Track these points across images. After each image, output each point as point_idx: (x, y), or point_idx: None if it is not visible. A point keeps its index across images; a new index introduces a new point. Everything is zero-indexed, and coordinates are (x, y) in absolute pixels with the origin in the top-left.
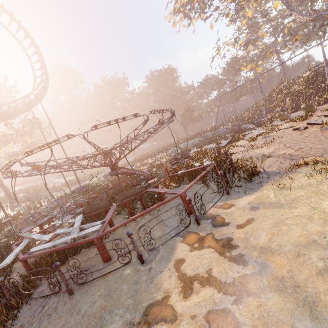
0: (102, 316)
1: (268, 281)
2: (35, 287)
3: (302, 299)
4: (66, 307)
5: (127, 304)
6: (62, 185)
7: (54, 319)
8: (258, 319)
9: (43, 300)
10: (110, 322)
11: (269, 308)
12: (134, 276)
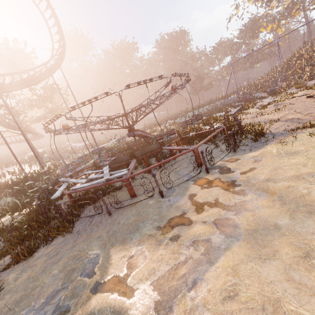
0: (137, 224)
1: (262, 203)
2: (80, 212)
3: (285, 210)
4: (108, 221)
5: (154, 218)
6: (79, 148)
7: (101, 227)
8: (251, 221)
9: (89, 219)
10: (144, 227)
11: (260, 216)
12: (156, 204)
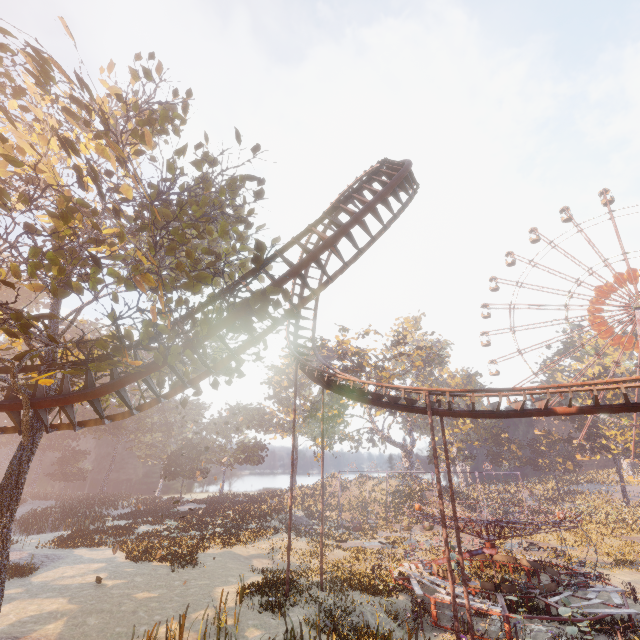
0: None
1: None
2: None
3: None
4: None
5: None
6: None
7: None
8: None
9: None
10: None
11: None
12: None
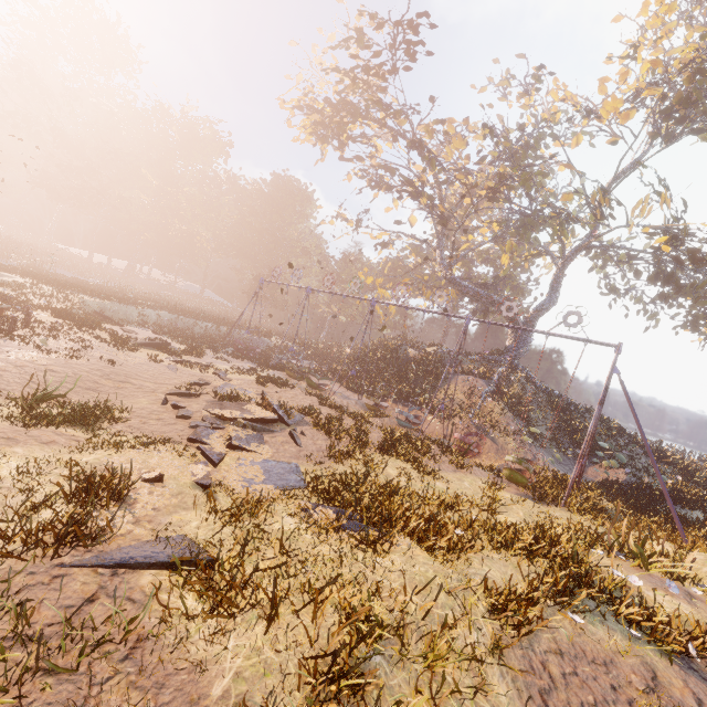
0: None
1: None
2: None
3: None
4: None
5: None
6: None
7: None
8: None
9: None
10: None
11: None
12: None
